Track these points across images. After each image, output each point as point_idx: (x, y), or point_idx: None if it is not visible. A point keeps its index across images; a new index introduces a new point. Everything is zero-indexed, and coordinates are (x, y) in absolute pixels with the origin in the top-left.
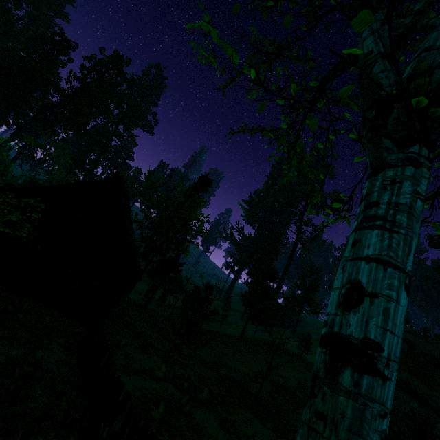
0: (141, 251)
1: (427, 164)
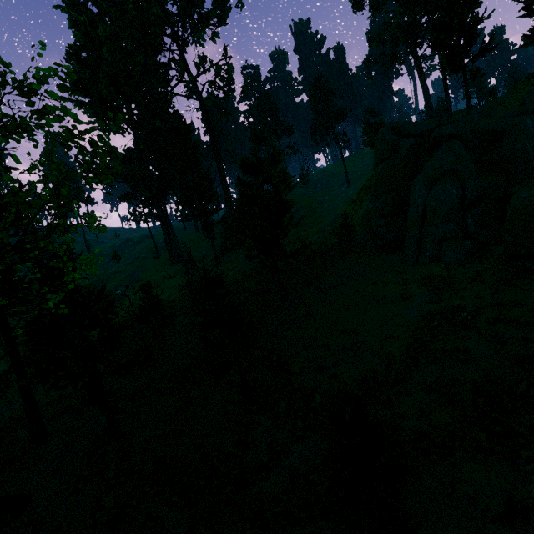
0: None
1: None
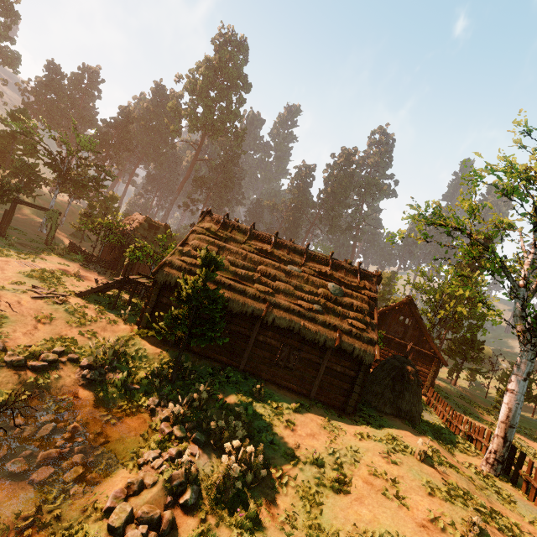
0: (434, 336)
1: (530, 351)
